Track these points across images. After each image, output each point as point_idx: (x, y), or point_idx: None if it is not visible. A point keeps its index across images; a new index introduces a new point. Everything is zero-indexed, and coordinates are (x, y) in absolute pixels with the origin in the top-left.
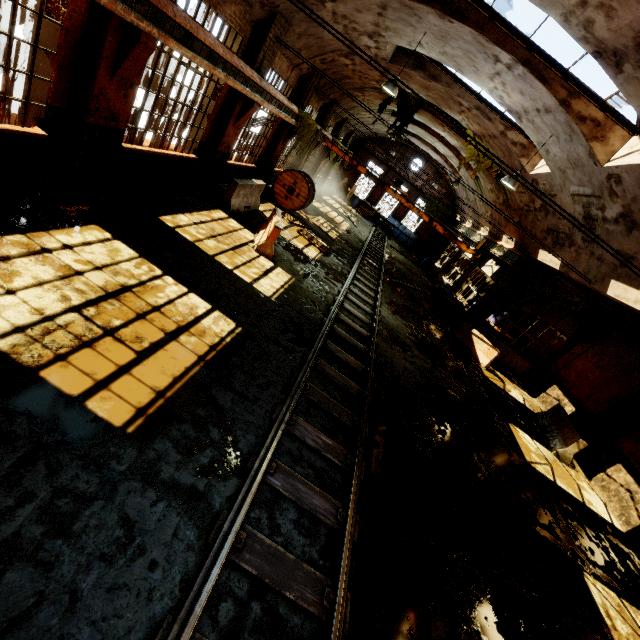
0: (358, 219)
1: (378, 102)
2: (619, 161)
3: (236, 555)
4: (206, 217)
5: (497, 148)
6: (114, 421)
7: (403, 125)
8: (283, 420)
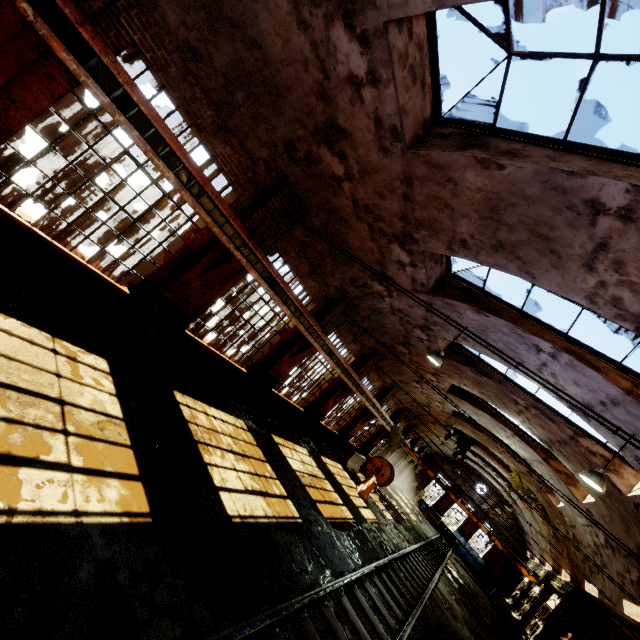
0: (424, 520)
1: (445, 432)
2: (586, 500)
3: (363, 581)
4: (335, 464)
5: (531, 483)
6: (323, 514)
7: (462, 451)
8: (378, 564)
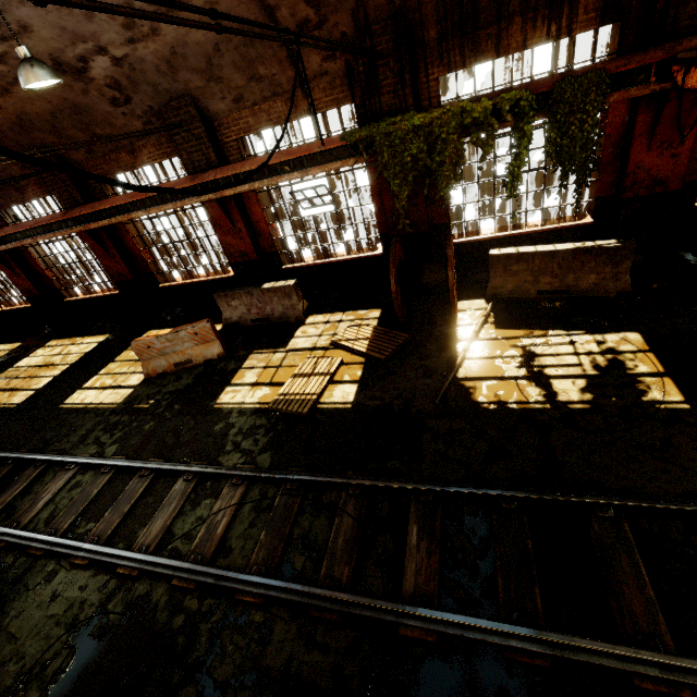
0: None
1: None
2: None
3: None
4: None
5: None
6: None
7: None
8: None
